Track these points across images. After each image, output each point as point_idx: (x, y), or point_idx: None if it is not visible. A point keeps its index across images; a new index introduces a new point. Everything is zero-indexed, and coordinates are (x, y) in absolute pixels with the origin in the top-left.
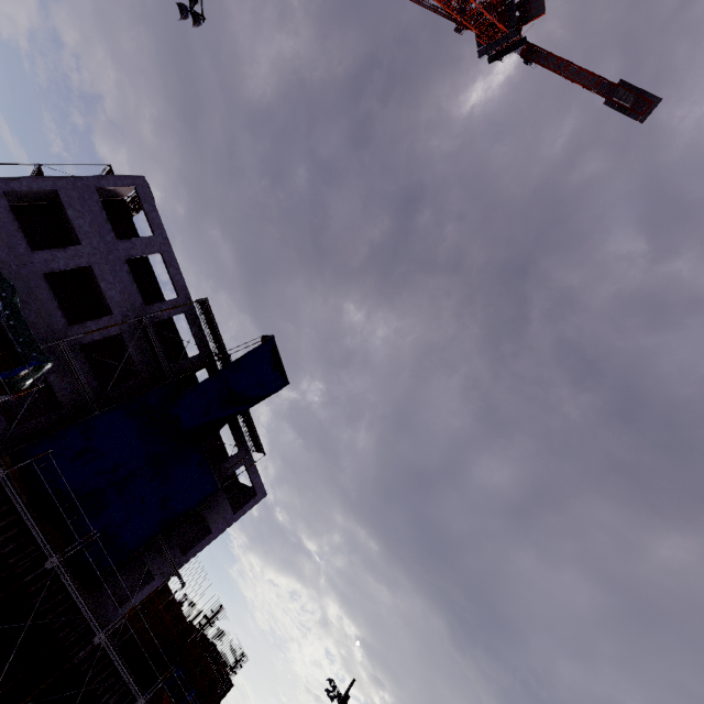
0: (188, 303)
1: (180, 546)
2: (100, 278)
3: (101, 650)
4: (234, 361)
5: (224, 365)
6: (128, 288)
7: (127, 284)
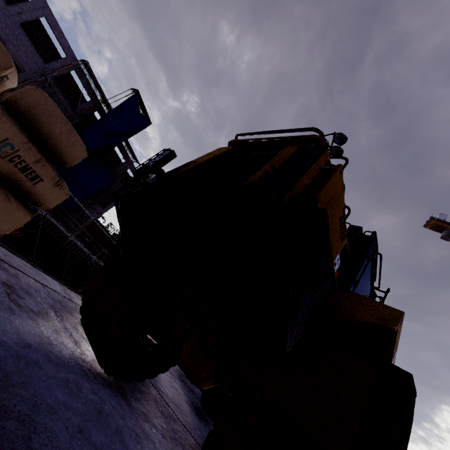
0: (75, 62)
1: (102, 204)
2: (7, 42)
3: (73, 242)
4: (114, 109)
5: (108, 110)
6: (29, 50)
7: (27, 46)
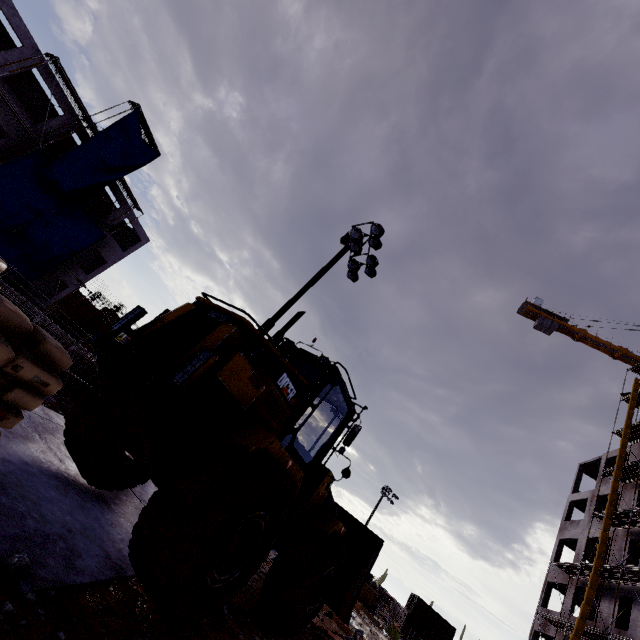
0: (37, 56)
1: (84, 267)
2: None
3: (41, 324)
4: (101, 132)
5: (93, 131)
6: None
7: None
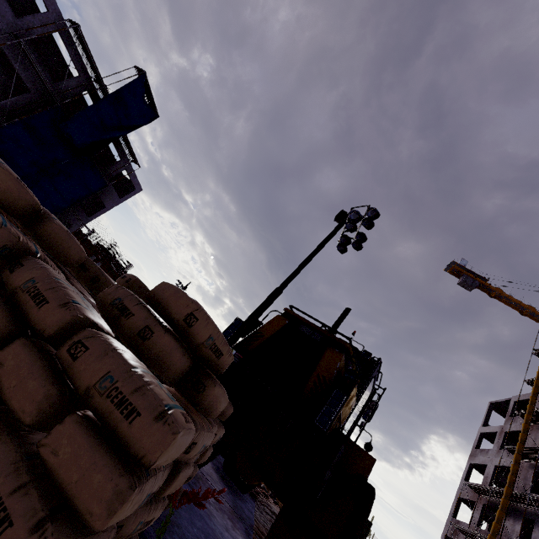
0: (60, 21)
1: (86, 210)
2: None
3: None
4: (111, 94)
5: (103, 92)
6: None
7: None
